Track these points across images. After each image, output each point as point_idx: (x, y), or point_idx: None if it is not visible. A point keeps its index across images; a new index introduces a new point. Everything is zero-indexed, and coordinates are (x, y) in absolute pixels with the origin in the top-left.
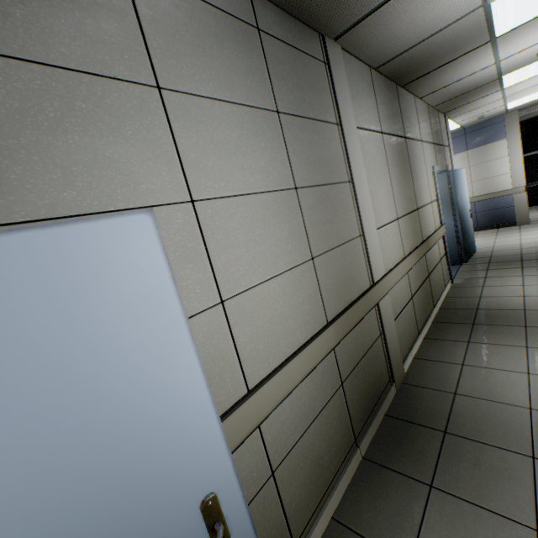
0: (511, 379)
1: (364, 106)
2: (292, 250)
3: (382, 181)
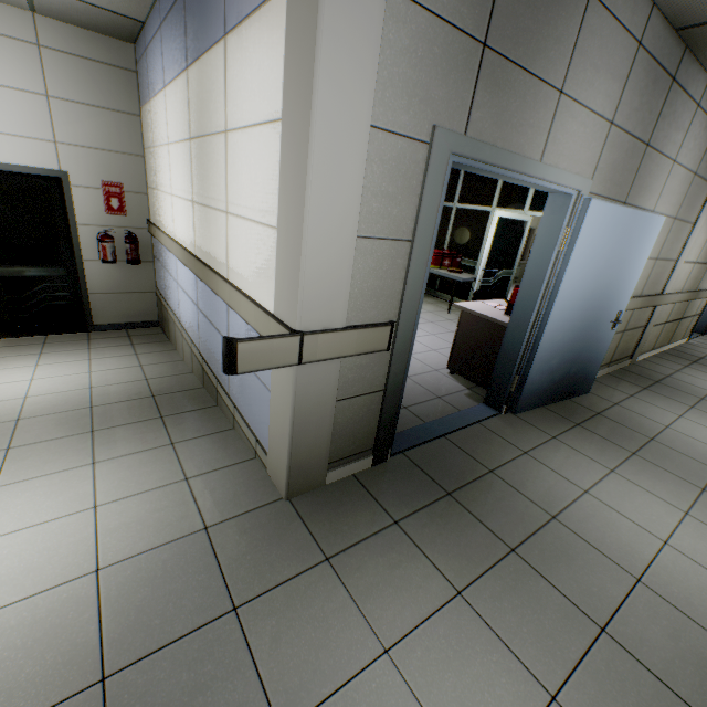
0: (706, 383)
1: None
2: (655, 250)
3: (705, 230)
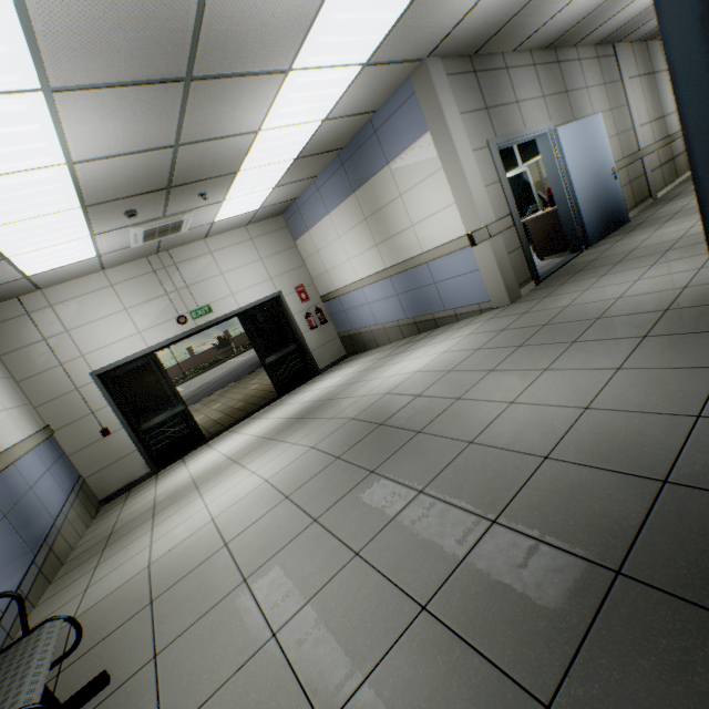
0: None
1: (629, 66)
2: (612, 131)
3: (640, 103)
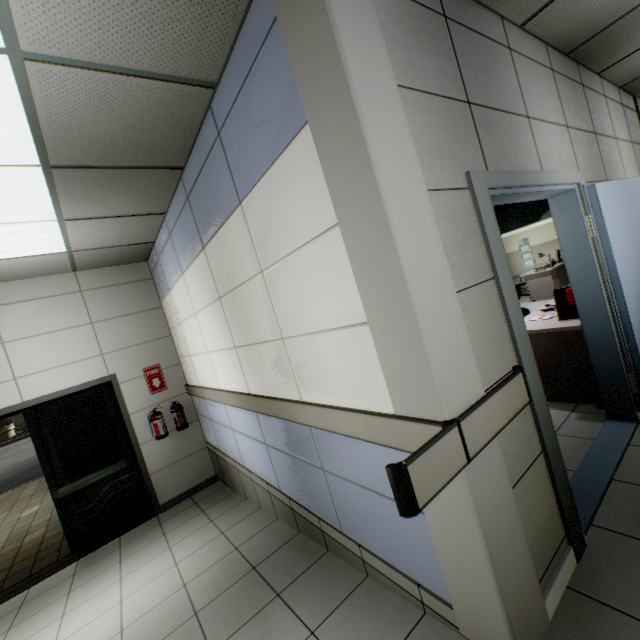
0: None
1: None
2: None
3: None
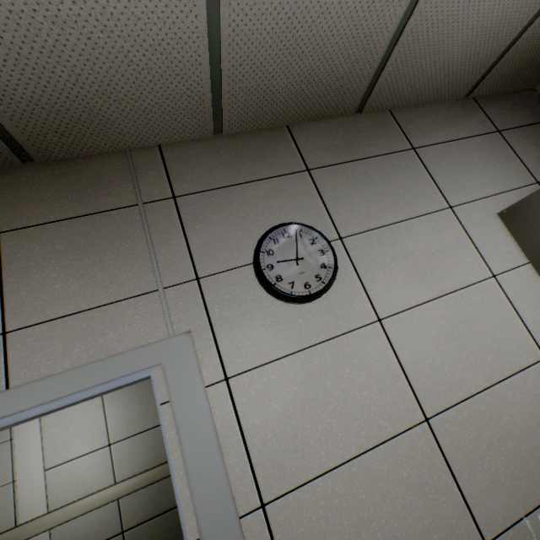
0: None
1: None
2: None
3: (82, 416)
